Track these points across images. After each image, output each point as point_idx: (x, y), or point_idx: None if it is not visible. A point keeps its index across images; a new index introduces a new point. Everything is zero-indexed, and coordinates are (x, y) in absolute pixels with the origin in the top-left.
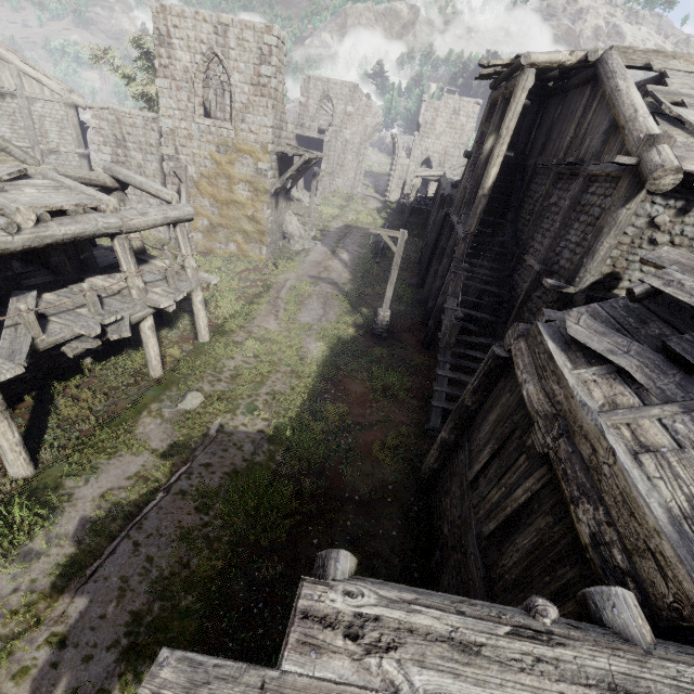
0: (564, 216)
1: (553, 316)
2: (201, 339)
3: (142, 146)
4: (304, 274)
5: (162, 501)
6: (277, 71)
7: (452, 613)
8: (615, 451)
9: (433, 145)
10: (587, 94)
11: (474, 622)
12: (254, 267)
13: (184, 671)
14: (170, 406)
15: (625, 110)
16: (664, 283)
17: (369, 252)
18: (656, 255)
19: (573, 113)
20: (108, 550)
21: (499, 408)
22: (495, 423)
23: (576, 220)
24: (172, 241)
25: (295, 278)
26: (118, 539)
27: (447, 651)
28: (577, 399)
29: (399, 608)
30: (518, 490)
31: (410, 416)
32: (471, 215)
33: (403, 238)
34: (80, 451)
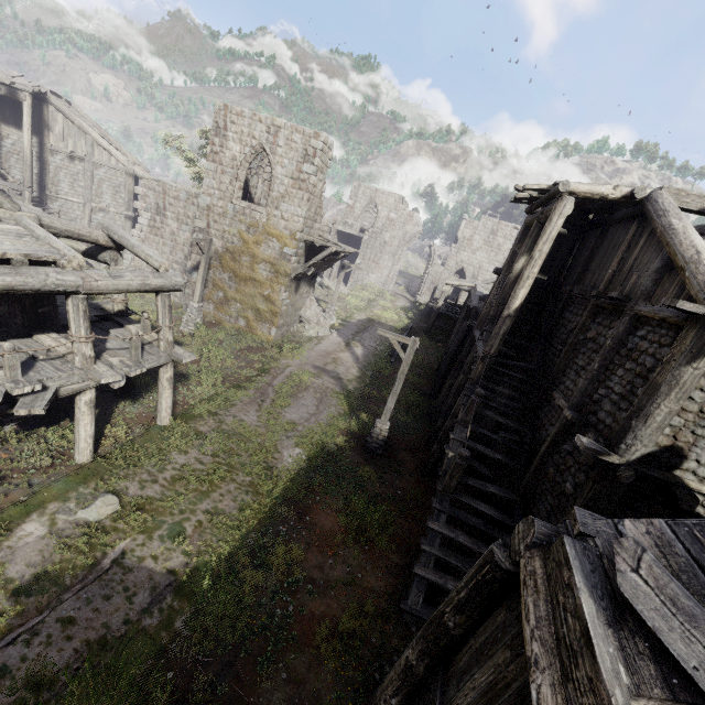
0: (604, 357)
1: (591, 525)
2: (159, 422)
3: (180, 217)
4: (308, 363)
5: None
6: (318, 170)
7: None
8: None
9: (468, 258)
10: (632, 230)
11: None
12: (258, 346)
13: None
14: (71, 510)
15: (683, 249)
16: None
17: (386, 349)
18: None
19: (615, 246)
20: None
21: (491, 668)
22: (482, 697)
23: (620, 365)
24: (184, 307)
25: (297, 365)
26: None
27: None
28: None
29: None
30: None
31: (384, 580)
32: (492, 334)
33: (414, 346)
34: None
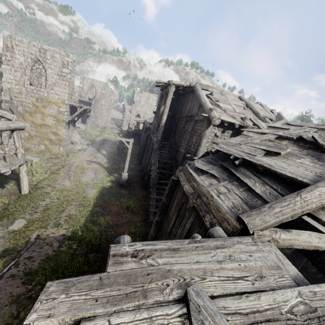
0: (190, 133)
1: (190, 162)
2: (23, 192)
3: None
4: (83, 160)
5: None
6: (71, 71)
7: (169, 242)
8: (213, 195)
9: (140, 109)
10: (191, 95)
11: (176, 243)
12: (55, 156)
13: (62, 285)
14: (3, 229)
15: (203, 100)
16: (219, 148)
17: (115, 150)
18: (216, 141)
19: (188, 101)
20: None
21: (176, 199)
22: (176, 205)
23: (194, 135)
24: None
25: (79, 161)
26: None
27: (168, 252)
28: (200, 184)
29: (150, 245)
30: (187, 224)
31: (140, 218)
32: (158, 133)
33: (132, 141)
34: None
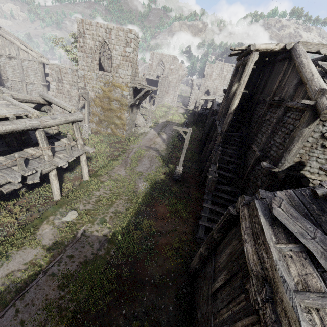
0: (273, 127)
1: (265, 195)
2: (84, 179)
3: (70, 82)
4: (142, 145)
5: (40, 280)
6: (133, 50)
7: None
8: None
9: (210, 84)
10: (285, 65)
11: None
12: (118, 140)
13: None
14: (59, 218)
15: (306, 74)
16: None
17: (176, 134)
18: None
19: (278, 74)
20: (0, 314)
21: (231, 247)
22: (228, 256)
23: (279, 130)
24: (81, 126)
25: (138, 147)
26: (8, 306)
27: None
28: (279, 274)
29: None
30: (239, 323)
31: (188, 228)
32: (224, 122)
33: (190, 132)
34: (4, 245)
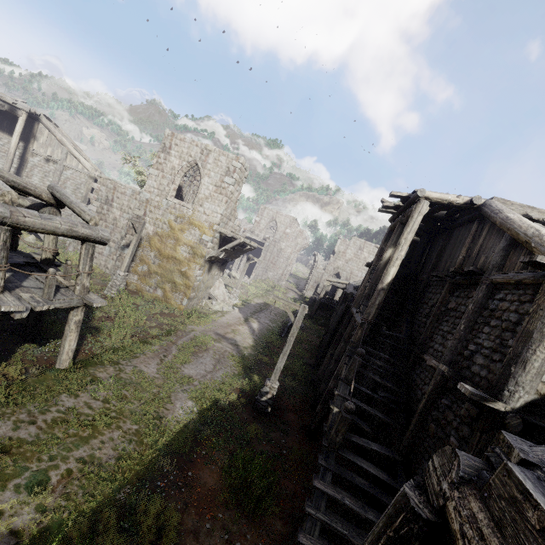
0: (469, 318)
1: (530, 452)
2: (58, 364)
3: (123, 207)
4: (211, 329)
5: None
6: (236, 182)
7: None
8: None
9: (342, 266)
10: (474, 227)
11: None
12: (169, 312)
13: None
14: None
15: (524, 230)
16: None
17: (278, 326)
18: None
19: (461, 241)
20: None
21: None
22: None
23: (485, 324)
24: (112, 276)
25: (201, 330)
26: None
27: None
28: None
29: None
30: None
31: None
32: (369, 304)
33: (304, 311)
34: None
